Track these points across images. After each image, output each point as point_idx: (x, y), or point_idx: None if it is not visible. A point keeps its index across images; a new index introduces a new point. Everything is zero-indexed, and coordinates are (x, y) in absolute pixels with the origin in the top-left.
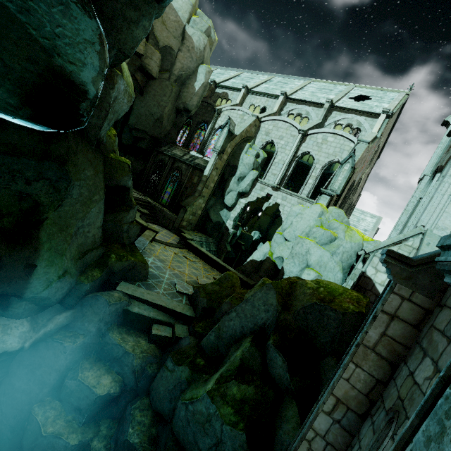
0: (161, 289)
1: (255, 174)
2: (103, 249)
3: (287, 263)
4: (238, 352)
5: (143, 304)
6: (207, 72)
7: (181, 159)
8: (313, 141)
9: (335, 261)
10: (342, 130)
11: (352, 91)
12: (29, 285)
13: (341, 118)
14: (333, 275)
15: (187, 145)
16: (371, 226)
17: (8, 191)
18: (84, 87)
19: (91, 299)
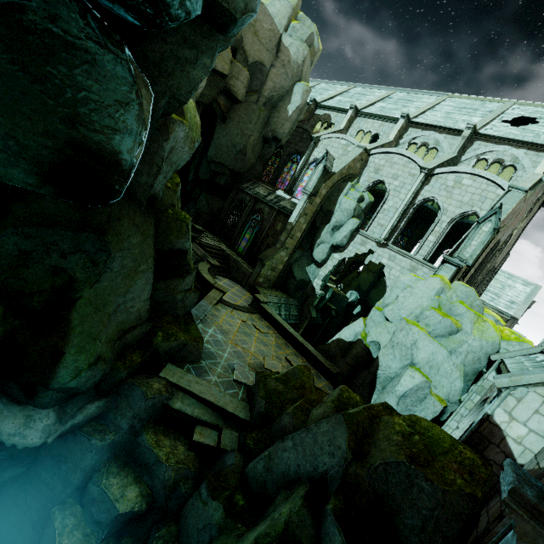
0: (214, 375)
1: (355, 223)
2: (149, 325)
3: (385, 353)
4: (285, 509)
5: (188, 397)
6: (305, 91)
7: (264, 200)
8: (441, 184)
9: (453, 363)
10: (487, 168)
11: (509, 110)
12: (56, 375)
13: (487, 151)
14: (449, 382)
15: (274, 181)
16: (521, 297)
17: (41, 265)
18: (114, 158)
19: (127, 388)
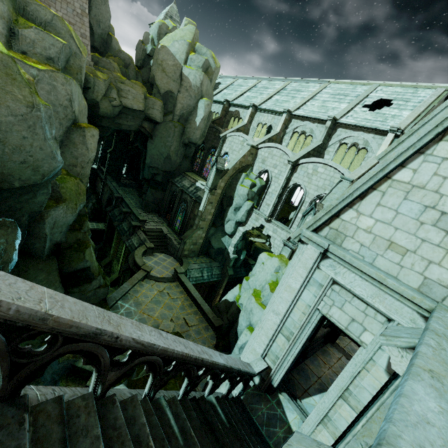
0: None
1: (249, 205)
2: None
3: (241, 314)
4: None
5: None
6: (206, 105)
7: (187, 191)
8: (304, 172)
9: None
10: (347, 151)
11: (372, 93)
12: None
13: (346, 136)
14: None
15: (200, 170)
16: None
17: None
18: None
19: None
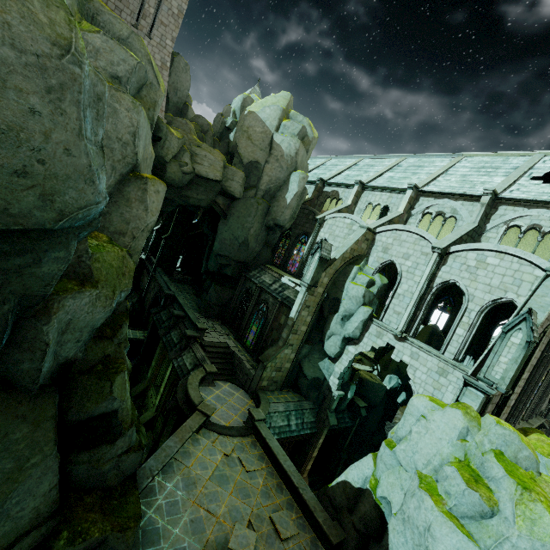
0: None
1: (366, 312)
2: (54, 521)
3: (395, 528)
4: None
5: None
6: (301, 179)
7: (268, 290)
8: (461, 264)
9: None
10: (522, 236)
11: (539, 164)
12: None
13: (516, 216)
14: None
15: (284, 263)
16: None
17: None
18: None
19: None
